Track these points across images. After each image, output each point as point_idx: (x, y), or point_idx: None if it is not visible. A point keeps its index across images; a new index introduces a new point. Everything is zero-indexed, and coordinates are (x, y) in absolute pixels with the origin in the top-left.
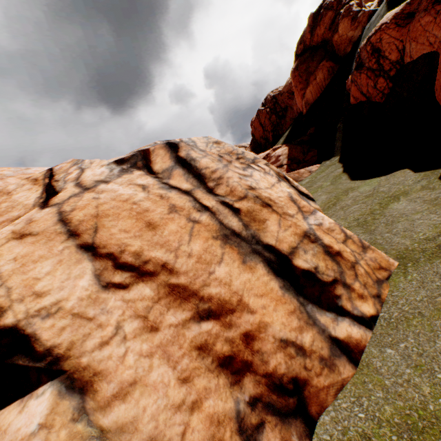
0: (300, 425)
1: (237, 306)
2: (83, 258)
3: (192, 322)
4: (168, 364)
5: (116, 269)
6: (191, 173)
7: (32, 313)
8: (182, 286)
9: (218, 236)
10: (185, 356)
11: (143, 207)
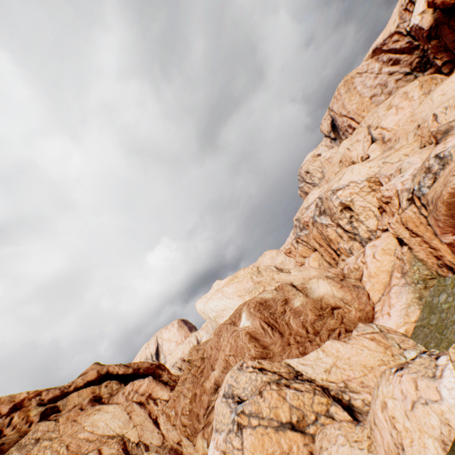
0: (451, 272)
1: (438, 250)
2: (405, 230)
3: (428, 248)
4: (423, 252)
5: (412, 233)
6: (426, 210)
7: (401, 237)
8: (425, 241)
9: (433, 234)
10: (426, 252)
11: (414, 221)
